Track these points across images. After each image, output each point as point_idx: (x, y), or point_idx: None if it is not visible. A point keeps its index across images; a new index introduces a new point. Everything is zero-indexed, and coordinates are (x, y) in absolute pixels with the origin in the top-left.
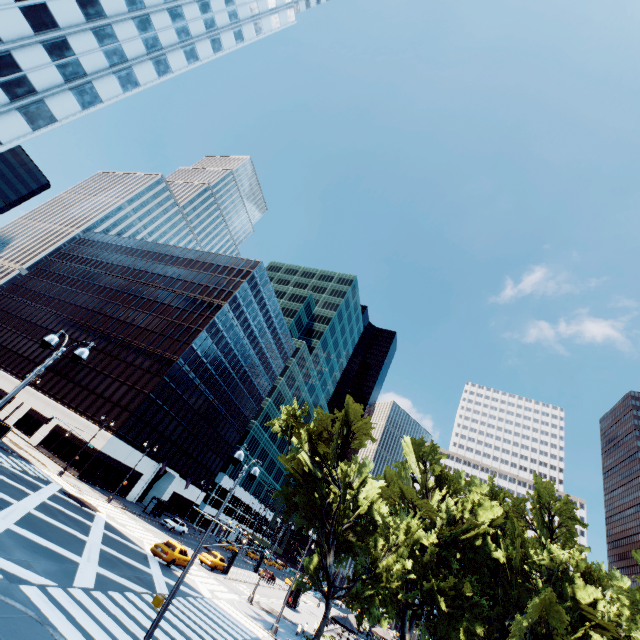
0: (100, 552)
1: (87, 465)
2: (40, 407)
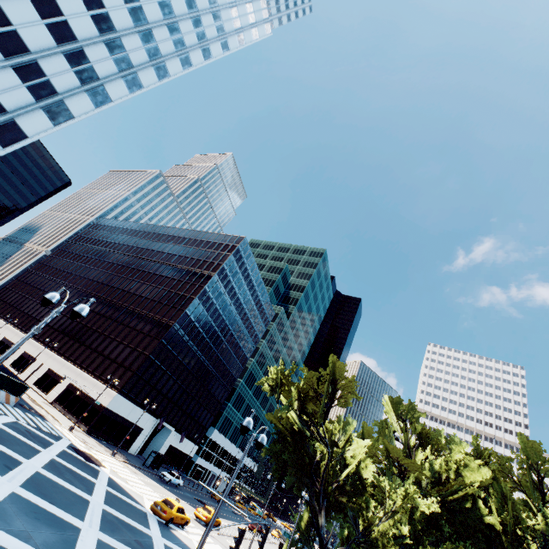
0: (102, 513)
1: (94, 421)
2: (56, 367)
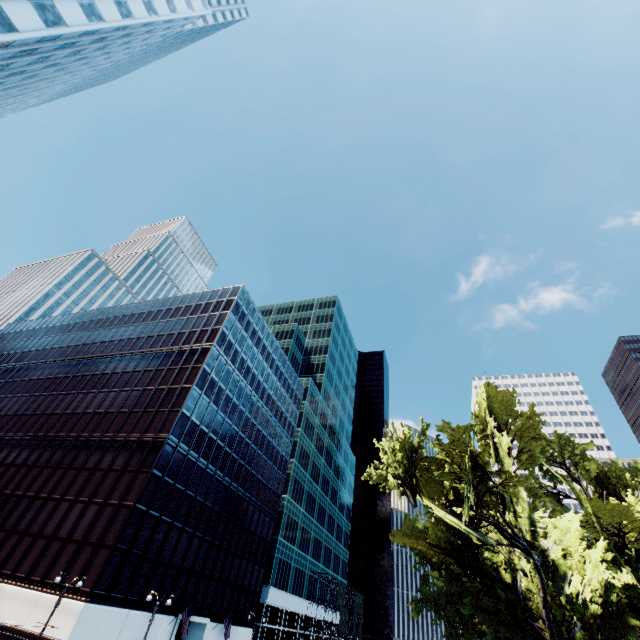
0: None
1: None
2: None
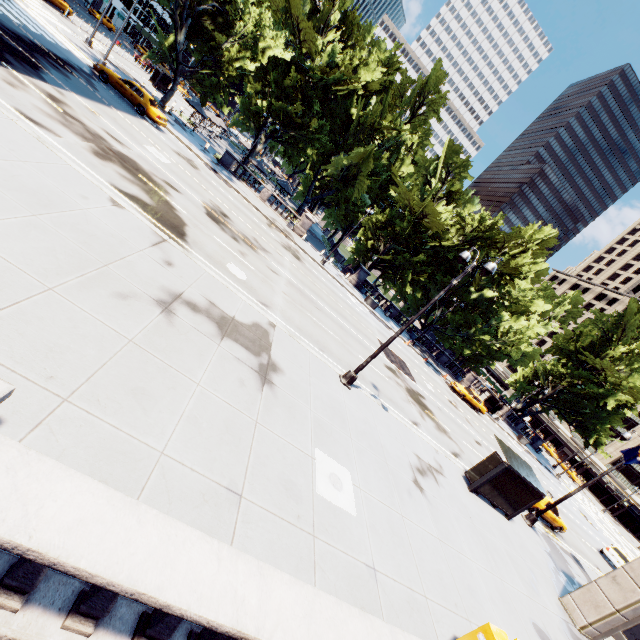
0: None
1: None
2: None
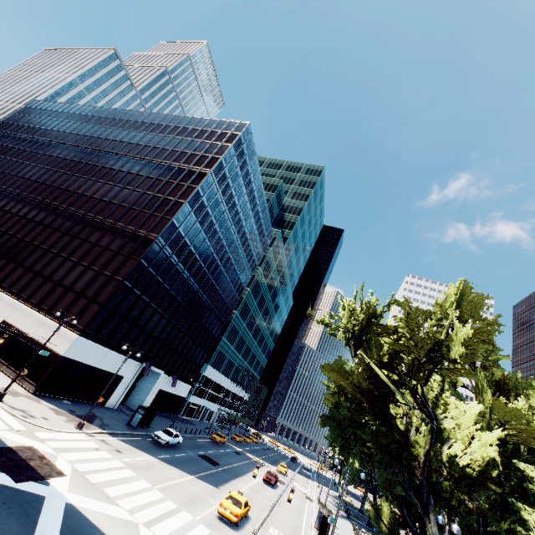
0: None
1: (45, 376)
2: None
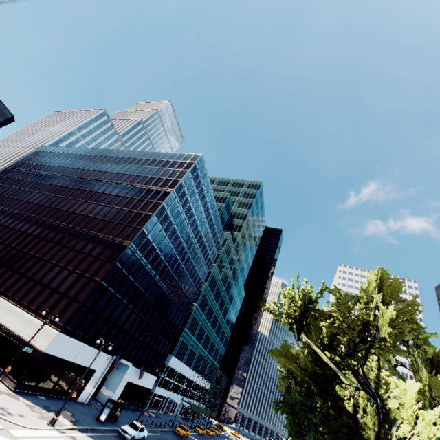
0: None
1: (26, 372)
2: None
